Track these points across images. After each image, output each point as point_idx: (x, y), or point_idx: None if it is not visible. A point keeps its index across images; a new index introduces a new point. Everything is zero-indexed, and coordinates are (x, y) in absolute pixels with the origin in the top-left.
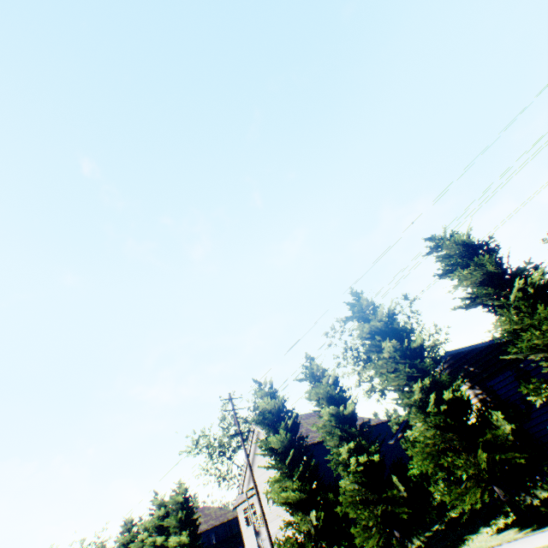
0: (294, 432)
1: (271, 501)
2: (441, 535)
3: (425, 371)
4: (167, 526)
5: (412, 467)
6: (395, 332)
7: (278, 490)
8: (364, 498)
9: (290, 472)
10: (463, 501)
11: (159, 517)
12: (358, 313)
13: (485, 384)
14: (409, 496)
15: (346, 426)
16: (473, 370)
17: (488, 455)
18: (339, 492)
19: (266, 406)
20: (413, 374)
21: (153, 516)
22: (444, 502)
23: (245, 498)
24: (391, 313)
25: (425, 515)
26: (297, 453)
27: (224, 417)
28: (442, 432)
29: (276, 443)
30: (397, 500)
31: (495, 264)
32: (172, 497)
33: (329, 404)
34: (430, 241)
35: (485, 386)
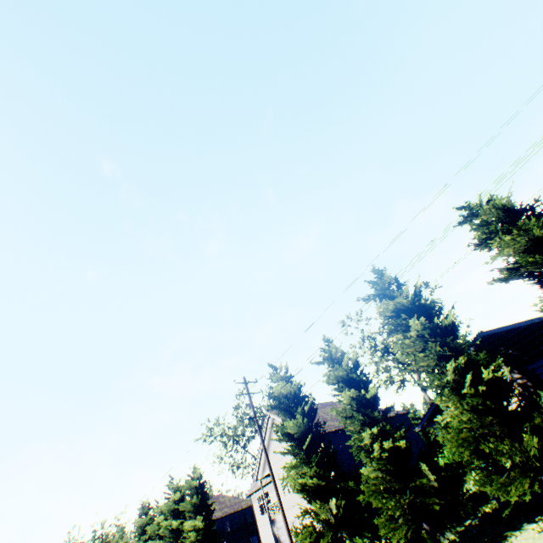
0: (311, 418)
1: (286, 489)
2: (475, 531)
3: (458, 350)
4: (182, 510)
5: (442, 456)
6: (422, 310)
7: (295, 476)
8: (388, 487)
9: (307, 458)
10: (507, 492)
11: (175, 501)
12: (381, 291)
13: (526, 368)
14: (439, 486)
15: (368, 411)
16: (510, 352)
17: (536, 442)
18: (360, 481)
19: (282, 390)
20: (445, 353)
21: (169, 500)
22: (475, 496)
23: (259, 487)
24: (418, 291)
25: (458, 507)
26: (314, 439)
27: (238, 406)
28: (480, 416)
29: (292, 428)
30: (427, 490)
31: (542, 228)
32: (187, 482)
33: (349, 388)
34: (463, 208)
35: (526, 370)
